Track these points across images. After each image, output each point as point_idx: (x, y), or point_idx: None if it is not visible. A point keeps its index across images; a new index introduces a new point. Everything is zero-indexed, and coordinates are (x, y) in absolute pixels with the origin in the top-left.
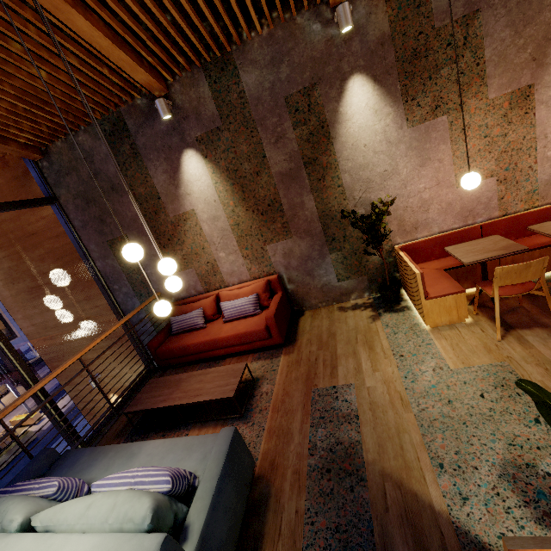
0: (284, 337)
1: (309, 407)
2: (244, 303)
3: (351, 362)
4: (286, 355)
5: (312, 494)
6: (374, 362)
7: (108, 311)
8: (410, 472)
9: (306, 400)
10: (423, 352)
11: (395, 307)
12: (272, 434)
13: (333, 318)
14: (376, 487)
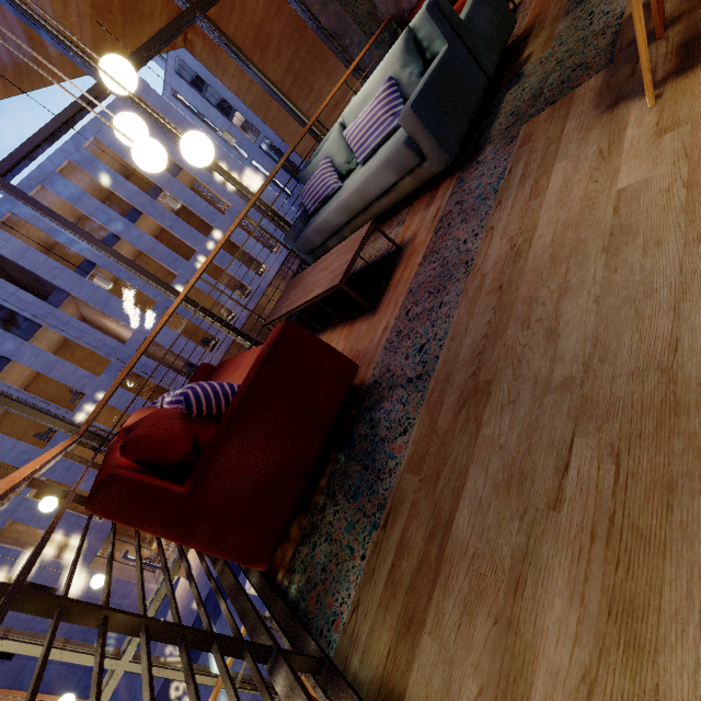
0: None
1: None
2: None
3: None
4: None
5: None
6: None
7: (350, 82)
8: None
9: None
10: None
11: None
12: (536, 7)
13: None
14: None
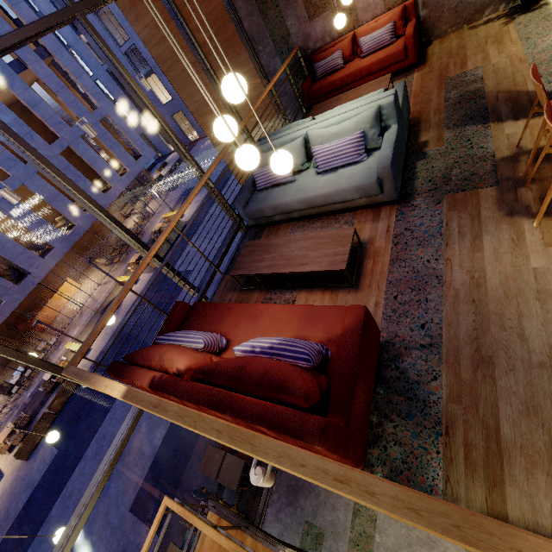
0: (417, 58)
1: (443, 87)
2: (382, 33)
3: (480, 56)
4: (418, 71)
5: (449, 112)
6: (501, 49)
7: (253, 76)
8: (517, 85)
9: (441, 85)
10: (549, 30)
11: (532, 8)
12: (416, 104)
13: (463, 36)
14: (492, 97)
